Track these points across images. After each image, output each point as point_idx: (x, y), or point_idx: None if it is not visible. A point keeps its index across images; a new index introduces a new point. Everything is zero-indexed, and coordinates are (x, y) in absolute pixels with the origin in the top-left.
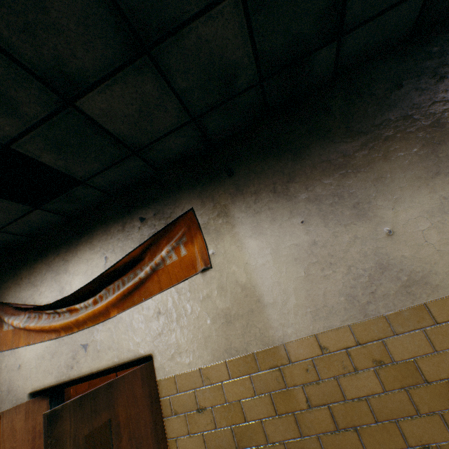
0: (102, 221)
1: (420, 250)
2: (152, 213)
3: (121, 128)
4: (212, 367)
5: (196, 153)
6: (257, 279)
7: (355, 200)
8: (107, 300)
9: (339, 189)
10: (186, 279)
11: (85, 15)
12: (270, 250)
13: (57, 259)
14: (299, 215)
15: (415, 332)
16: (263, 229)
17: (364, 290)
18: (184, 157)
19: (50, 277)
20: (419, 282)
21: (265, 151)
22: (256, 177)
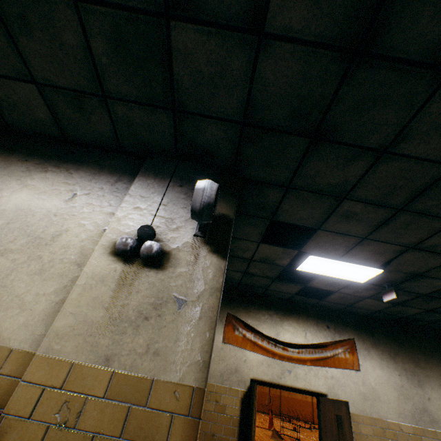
0: (305, 312)
1: (437, 411)
2: (333, 327)
3: (361, 303)
4: (355, 414)
5: (358, 314)
6: (378, 387)
7: (418, 378)
8: (309, 356)
9: (413, 370)
10: (347, 369)
11: (400, 298)
12: (385, 378)
13: (275, 315)
14: (398, 371)
15: (432, 439)
16: (383, 367)
17: (417, 414)
18: (353, 312)
19: (270, 322)
20: (435, 422)
21: (388, 335)
22: (383, 343)
